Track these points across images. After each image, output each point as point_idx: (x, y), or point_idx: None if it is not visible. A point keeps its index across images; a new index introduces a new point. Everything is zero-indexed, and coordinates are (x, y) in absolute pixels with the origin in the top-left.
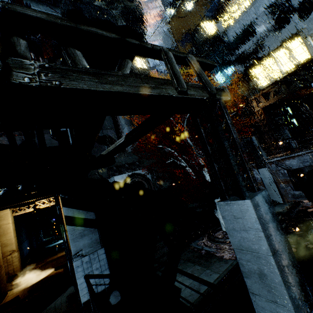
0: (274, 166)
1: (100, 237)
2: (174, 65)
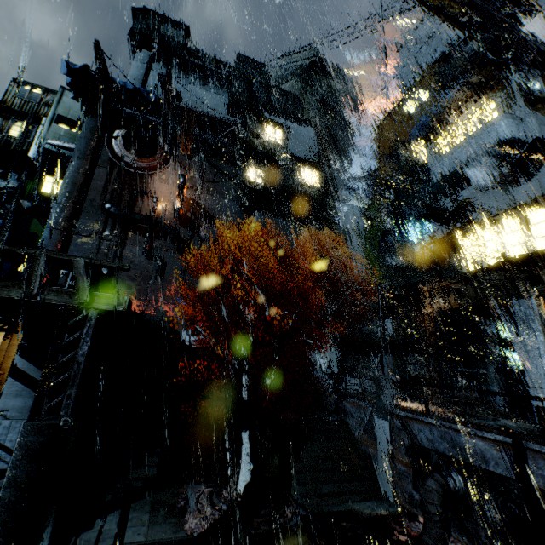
0: (398, 424)
1: None
2: (38, 269)
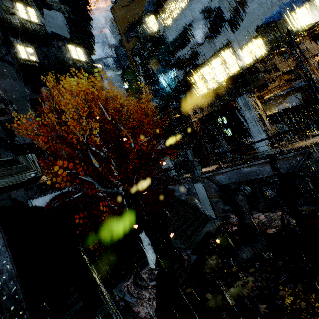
0: (207, 181)
1: None
2: None
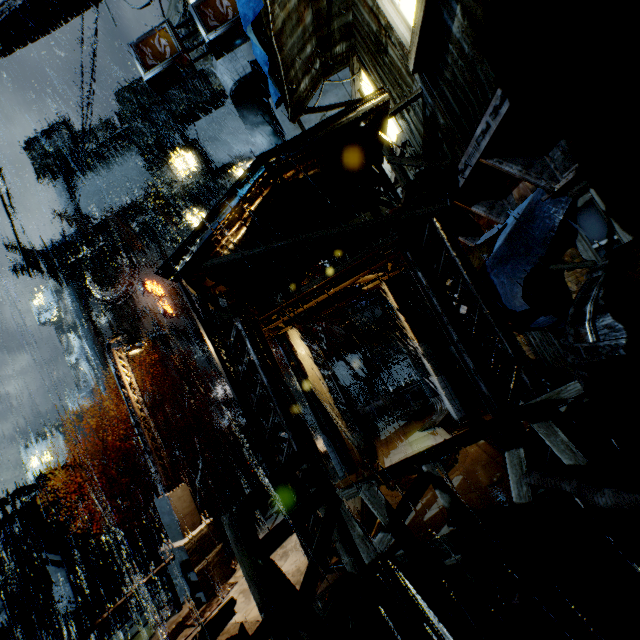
0: None
1: (67, 574)
2: None
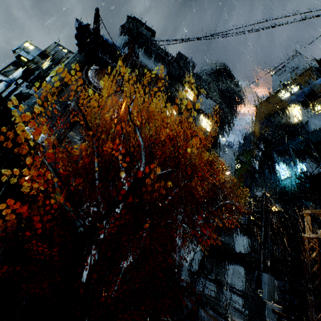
0: None
1: None
2: None
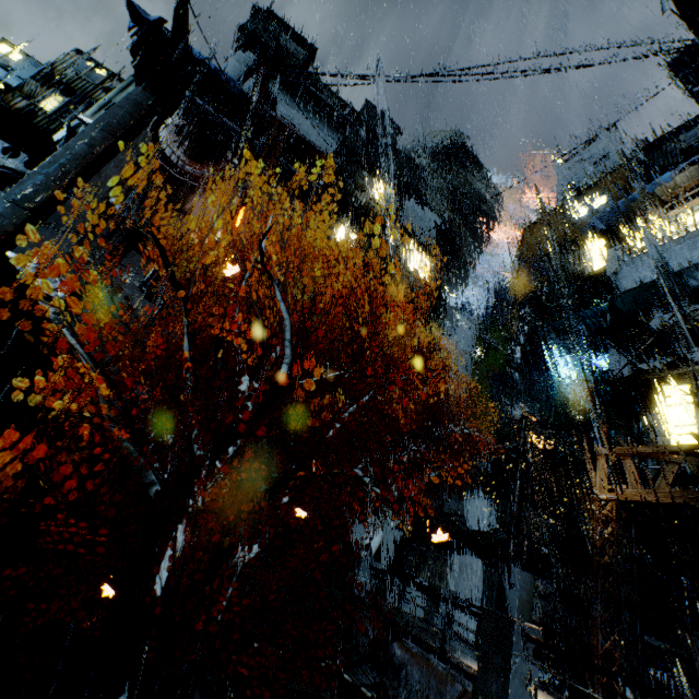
0: None
1: None
2: None
